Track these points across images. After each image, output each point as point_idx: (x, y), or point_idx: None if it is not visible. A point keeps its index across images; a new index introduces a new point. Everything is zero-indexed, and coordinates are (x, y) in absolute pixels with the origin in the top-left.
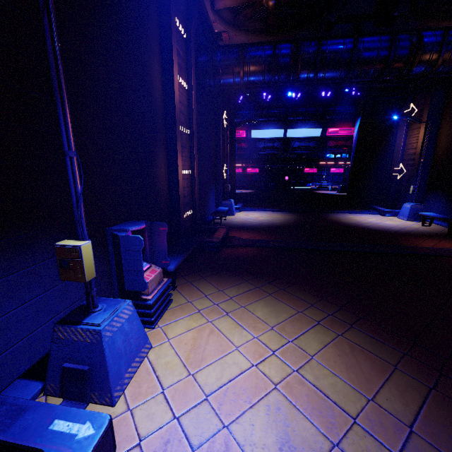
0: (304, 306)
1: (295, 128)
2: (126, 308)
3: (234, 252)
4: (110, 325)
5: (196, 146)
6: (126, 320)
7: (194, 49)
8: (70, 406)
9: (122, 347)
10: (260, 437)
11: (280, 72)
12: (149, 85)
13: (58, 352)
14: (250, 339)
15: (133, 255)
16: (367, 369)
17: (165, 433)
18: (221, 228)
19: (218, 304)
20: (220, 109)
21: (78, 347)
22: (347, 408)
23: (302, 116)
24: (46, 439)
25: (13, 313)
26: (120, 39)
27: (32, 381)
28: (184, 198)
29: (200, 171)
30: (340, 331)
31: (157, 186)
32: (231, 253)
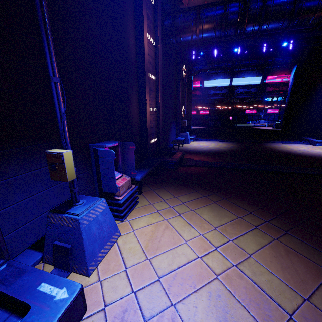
0: (244, 213)
1: (239, 78)
2: (100, 204)
3: (188, 170)
4: (87, 216)
5: (161, 90)
6: (100, 213)
7: (161, 15)
8: (58, 272)
9: (96, 233)
10: (202, 319)
11: (229, 27)
12: (125, 40)
13: (51, 232)
14: (197, 235)
15: (107, 165)
16: (302, 271)
17: (124, 303)
18: (178, 152)
19: (173, 207)
20: (180, 63)
21: (63, 230)
22: (283, 304)
23: (246, 68)
24: (33, 297)
25: (23, 203)
26: (102, 2)
27: (36, 251)
28: (151, 128)
29: (164, 110)
30: (276, 236)
31: (131, 118)
32: (185, 170)
